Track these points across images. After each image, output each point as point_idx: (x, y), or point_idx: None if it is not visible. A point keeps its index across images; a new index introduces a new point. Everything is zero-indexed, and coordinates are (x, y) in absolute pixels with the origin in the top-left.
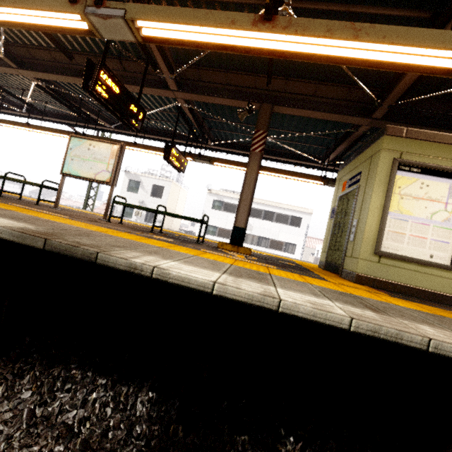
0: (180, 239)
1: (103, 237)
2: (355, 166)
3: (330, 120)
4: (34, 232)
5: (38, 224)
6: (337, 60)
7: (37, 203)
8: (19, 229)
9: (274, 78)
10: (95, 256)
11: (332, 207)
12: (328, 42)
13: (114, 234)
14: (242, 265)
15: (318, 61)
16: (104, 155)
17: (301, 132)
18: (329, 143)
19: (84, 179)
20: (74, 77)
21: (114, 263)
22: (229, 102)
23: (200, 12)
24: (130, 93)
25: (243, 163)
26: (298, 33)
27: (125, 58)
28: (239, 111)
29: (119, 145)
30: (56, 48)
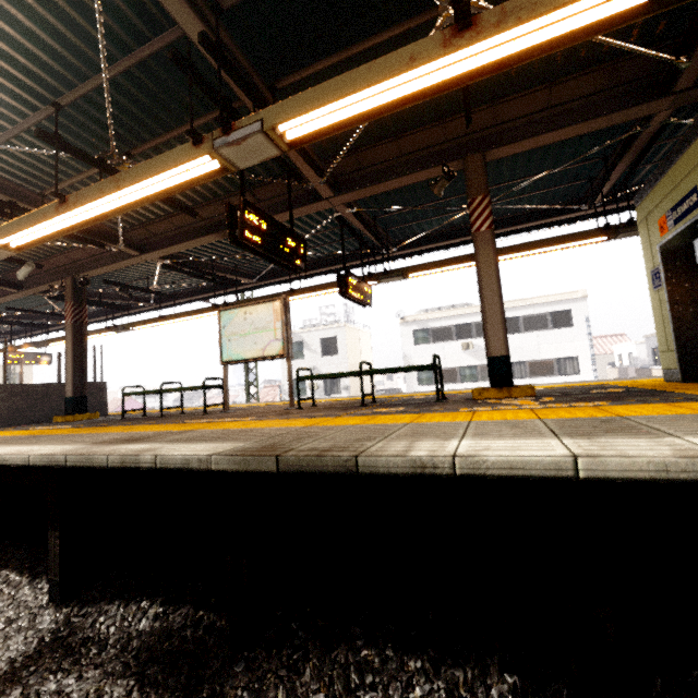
0: (408, 403)
1: (327, 432)
2: (674, 183)
3: (590, 131)
4: (253, 450)
5: (241, 438)
6: (602, 26)
7: (204, 412)
8: (234, 451)
9: (473, 113)
10: (354, 463)
11: (649, 269)
12: (580, 5)
13: (330, 423)
14: (556, 416)
15: (566, 44)
16: (265, 319)
17: (536, 173)
18: (591, 171)
19: (251, 361)
20: (202, 237)
21: (385, 467)
22: (411, 178)
23: (359, 71)
24: (282, 225)
25: (455, 258)
26: (524, 19)
27: (256, 186)
28: (431, 185)
29: (280, 299)
30: (175, 212)
